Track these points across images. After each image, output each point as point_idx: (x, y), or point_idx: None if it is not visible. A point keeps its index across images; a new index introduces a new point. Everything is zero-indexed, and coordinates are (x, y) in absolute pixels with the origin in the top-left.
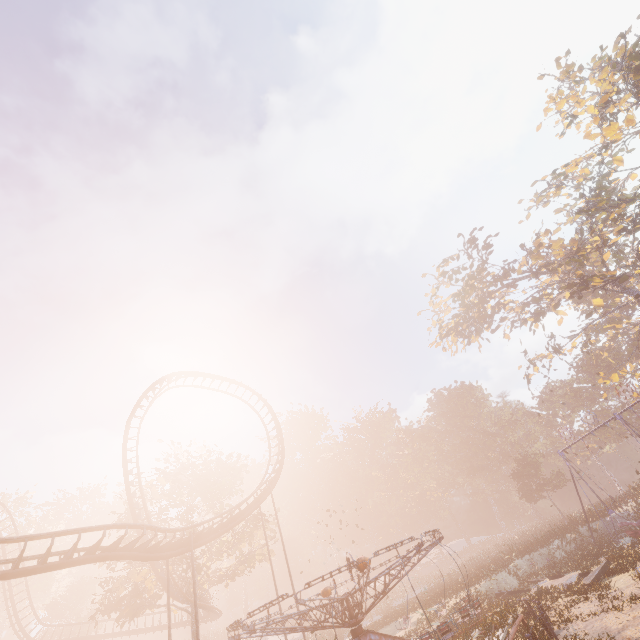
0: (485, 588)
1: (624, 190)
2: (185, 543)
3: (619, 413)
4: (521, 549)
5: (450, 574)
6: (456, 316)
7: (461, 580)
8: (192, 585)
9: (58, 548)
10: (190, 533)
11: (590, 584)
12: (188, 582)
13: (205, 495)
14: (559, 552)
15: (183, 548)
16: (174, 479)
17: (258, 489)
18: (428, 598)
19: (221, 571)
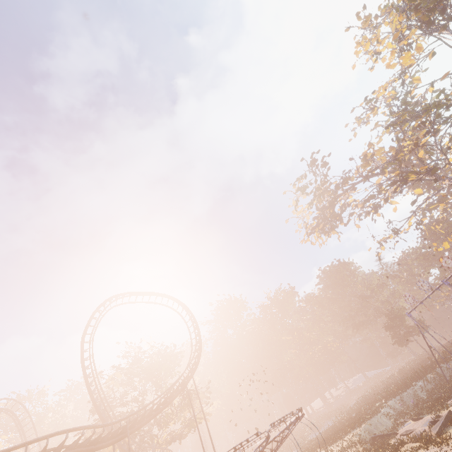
0: (364, 431)
1: (425, 101)
2: (124, 430)
3: (446, 280)
4: (394, 390)
5: (348, 410)
6: (316, 218)
7: (353, 418)
8: (152, 448)
9: (69, 424)
10: (126, 422)
11: (436, 434)
12: (147, 447)
13: (151, 380)
14: (422, 392)
15: (123, 434)
16: (127, 372)
17: (181, 375)
18: (326, 439)
19: (175, 432)
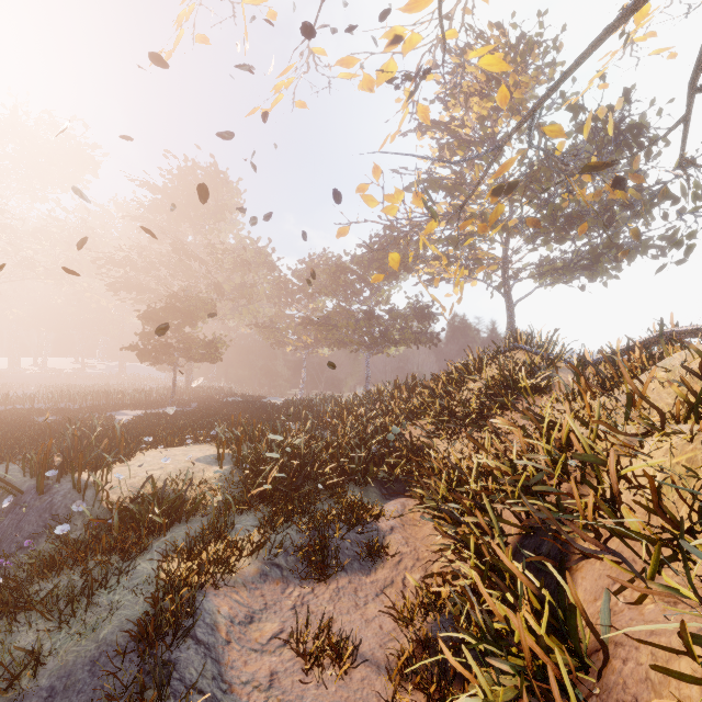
0: None
1: None
2: None
3: None
4: None
5: None
6: None
7: None
8: None
9: None
10: None
11: None
12: None
13: None
14: None
15: None
16: None
17: None
18: None
19: None
